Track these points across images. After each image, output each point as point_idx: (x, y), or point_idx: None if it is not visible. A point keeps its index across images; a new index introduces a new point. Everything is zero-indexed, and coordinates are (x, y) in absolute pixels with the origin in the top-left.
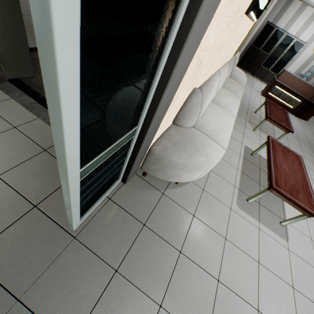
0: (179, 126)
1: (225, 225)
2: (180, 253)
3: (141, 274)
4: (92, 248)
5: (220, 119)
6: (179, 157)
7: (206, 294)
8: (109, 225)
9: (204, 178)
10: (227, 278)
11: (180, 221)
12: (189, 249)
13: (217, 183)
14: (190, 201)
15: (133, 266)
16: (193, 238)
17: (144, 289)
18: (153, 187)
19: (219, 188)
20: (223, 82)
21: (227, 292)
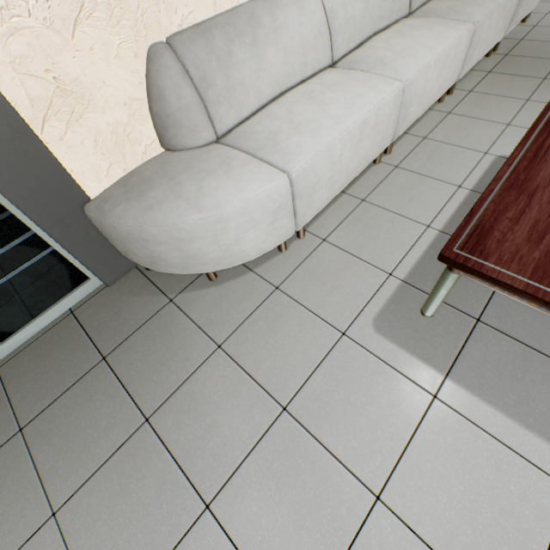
0: (175, 150)
1: (301, 376)
2: (146, 423)
3: (53, 444)
4: (9, 388)
5: (319, 102)
6: (124, 215)
7: (160, 527)
8: (50, 355)
9: (294, 262)
10: (237, 509)
11: (181, 356)
12: (169, 418)
13: (330, 270)
14: (226, 315)
15: (48, 428)
16: (192, 395)
17: (45, 473)
18: (156, 290)
19: (328, 283)
20: (389, 3)
21: (219, 543)
